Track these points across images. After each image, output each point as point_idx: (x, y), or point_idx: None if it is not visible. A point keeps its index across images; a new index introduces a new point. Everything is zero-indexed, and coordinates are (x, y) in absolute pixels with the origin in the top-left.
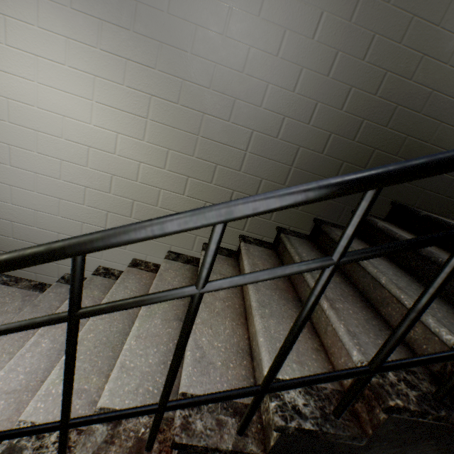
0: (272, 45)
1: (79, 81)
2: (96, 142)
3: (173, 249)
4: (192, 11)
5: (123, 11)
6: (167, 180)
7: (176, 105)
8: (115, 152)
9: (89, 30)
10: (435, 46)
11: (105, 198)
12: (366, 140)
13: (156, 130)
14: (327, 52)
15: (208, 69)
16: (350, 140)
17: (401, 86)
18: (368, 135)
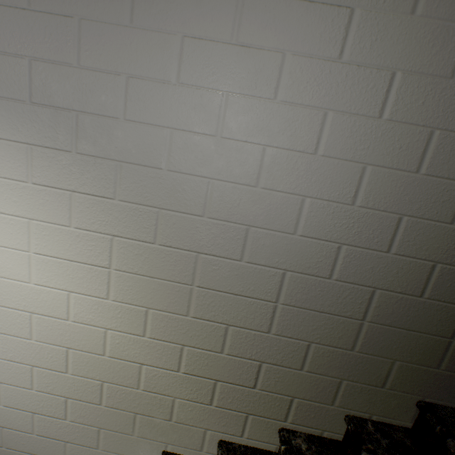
0: (304, 138)
1: (8, 228)
2: (41, 306)
3: (170, 448)
4: (162, 110)
5: (59, 128)
6: (150, 351)
7: (152, 245)
8: (69, 317)
9: (14, 160)
10: None
11: (61, 380)
12: None
13: (125, 282)
14: (411, 134)
15: (198, 189)
16: None
17: None
18: None
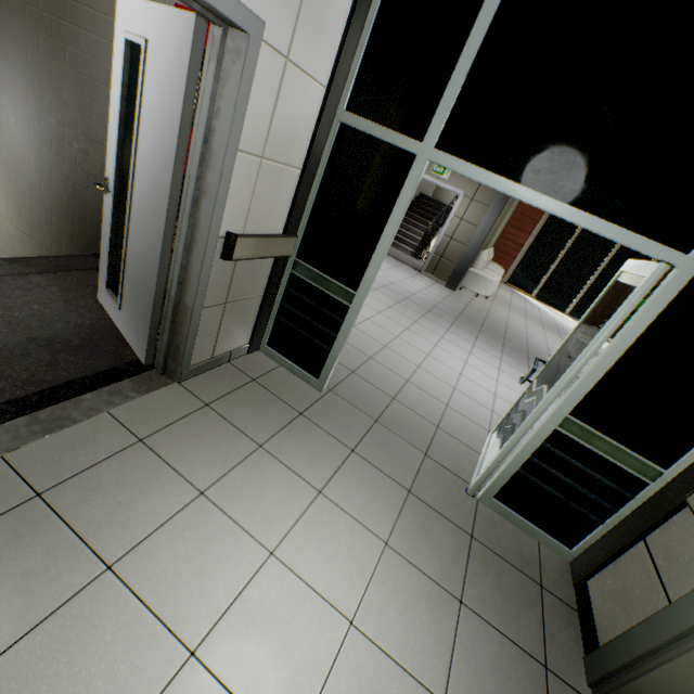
0: (28, 132)
1: None
2: None
3: None
4: None
5: None
6: (7, 215)
7: (2, 166)
8: None
9: None
10: (95, 133)
11: None
12: (82, 200)
13: None
14: (49, 136)
15: (9, 145)
16: (74, 198)
17: (87, 161)
18: (82, 196)
